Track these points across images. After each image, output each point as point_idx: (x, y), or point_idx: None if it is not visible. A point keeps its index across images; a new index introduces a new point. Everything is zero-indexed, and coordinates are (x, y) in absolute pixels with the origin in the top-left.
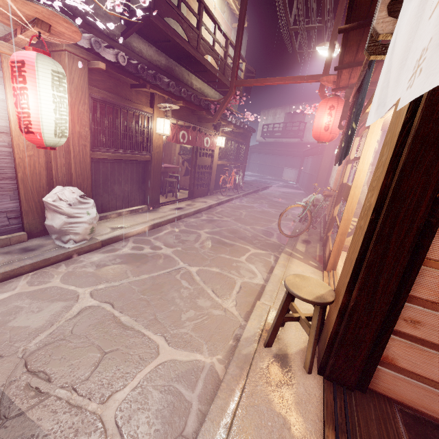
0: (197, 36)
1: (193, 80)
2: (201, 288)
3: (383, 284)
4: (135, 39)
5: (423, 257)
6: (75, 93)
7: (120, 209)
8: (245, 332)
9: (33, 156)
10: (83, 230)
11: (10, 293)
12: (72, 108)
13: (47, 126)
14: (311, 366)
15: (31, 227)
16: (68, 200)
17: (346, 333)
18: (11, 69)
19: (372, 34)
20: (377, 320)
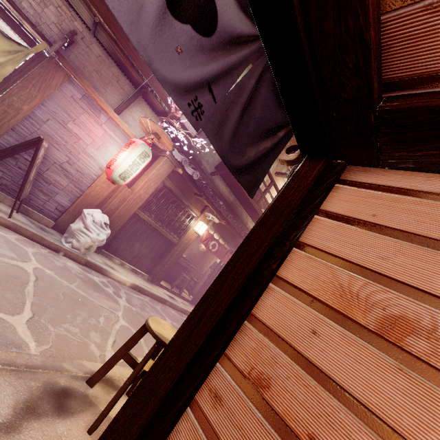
0: (261, 195)
1: (249, 221)
2: (109, 331)
3: (205, 320)
4: (218, 179)
5: (247, 306)
6: (155, 176)
7: (127, 262)
8: (89, 362)
9: (104, 188)
10: (84, 242)
11: (1, 233)
12: (148, 181)
13: (120, 170)
14: (98, 421)
15: (61, 222)
16: (95, 218)
17: (151, 374)
18: (127, 143)
19: (292, 170)
20: (181, 365)
